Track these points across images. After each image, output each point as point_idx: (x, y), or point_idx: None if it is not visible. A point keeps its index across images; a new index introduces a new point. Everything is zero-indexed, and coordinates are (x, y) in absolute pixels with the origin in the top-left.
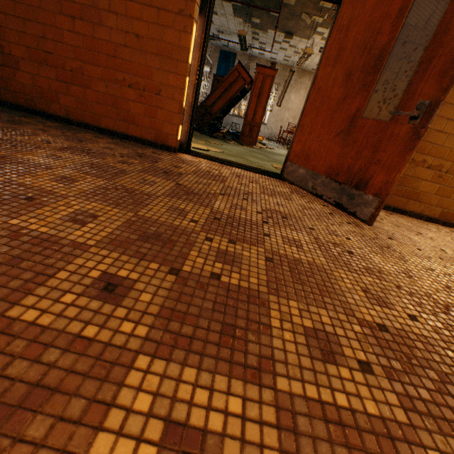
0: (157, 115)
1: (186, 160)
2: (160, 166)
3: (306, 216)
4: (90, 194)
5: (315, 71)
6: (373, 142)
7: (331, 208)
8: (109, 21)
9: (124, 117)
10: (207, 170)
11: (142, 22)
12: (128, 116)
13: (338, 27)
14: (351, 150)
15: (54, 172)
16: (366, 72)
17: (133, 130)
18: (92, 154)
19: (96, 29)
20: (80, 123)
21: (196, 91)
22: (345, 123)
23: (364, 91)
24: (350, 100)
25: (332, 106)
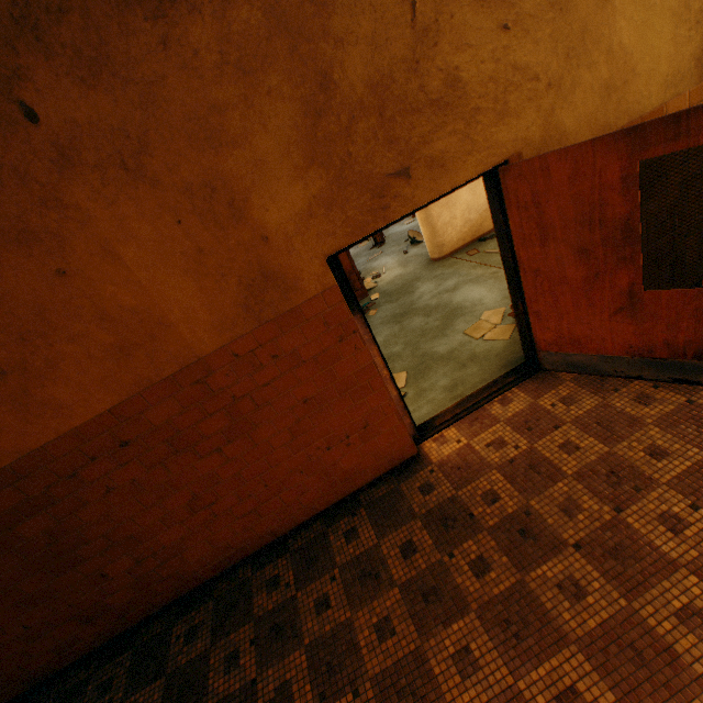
0: (377, 445)
1: (455, 461)
2: (490, 521)
3: (702, 446)
4: (627, 700)
5: (498, 247)
6: (688, 312)
7: (663, 382)
8: (263, 416)
9: (341, 479)
10: (503, 459)
11: (303, 383)
12: (345, 474)
13: (515, 205)
14: (655, 325)
15: (537, 701)
16: (613, 245)
17: (359, 480)
18: (439, 593)
19: (253, 435)
20: (294, 529)
21: (393, 379)
22: (618, 300)
23: (628, 265)
24: (609, 276)
25: (577, 286)
